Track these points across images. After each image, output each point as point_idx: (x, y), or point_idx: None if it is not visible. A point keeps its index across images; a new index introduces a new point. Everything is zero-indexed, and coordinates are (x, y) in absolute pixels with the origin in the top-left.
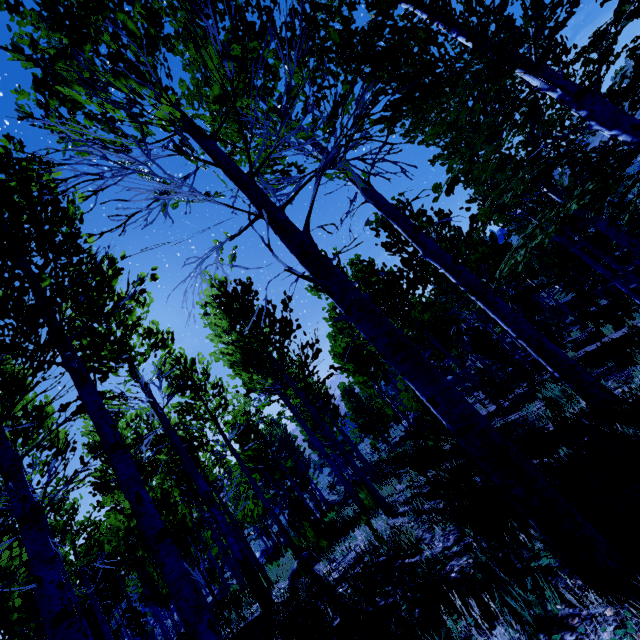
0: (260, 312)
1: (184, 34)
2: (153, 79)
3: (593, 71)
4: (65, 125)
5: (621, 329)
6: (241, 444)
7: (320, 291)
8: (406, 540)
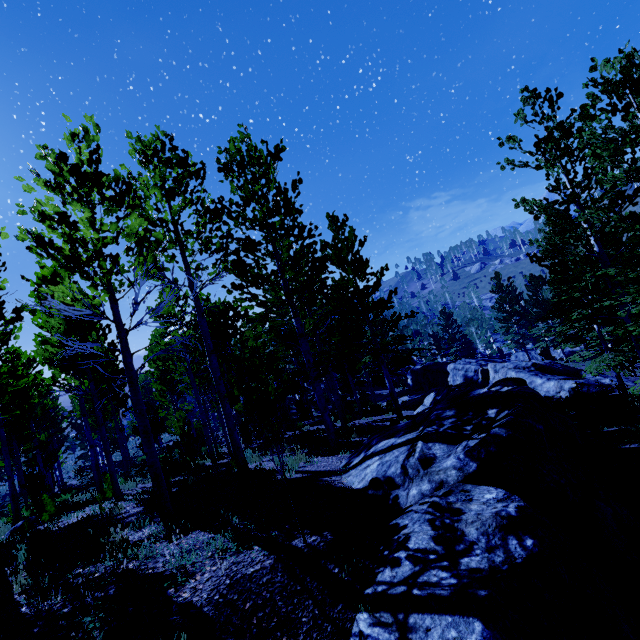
0: (97, 331)
1: (132, 233)
2: (103, 271)
3: (371, 286)
4: (40, 256)
5: (336, 423)
6: (2, 406)
7: (158, 317)
8: (117, 510)
